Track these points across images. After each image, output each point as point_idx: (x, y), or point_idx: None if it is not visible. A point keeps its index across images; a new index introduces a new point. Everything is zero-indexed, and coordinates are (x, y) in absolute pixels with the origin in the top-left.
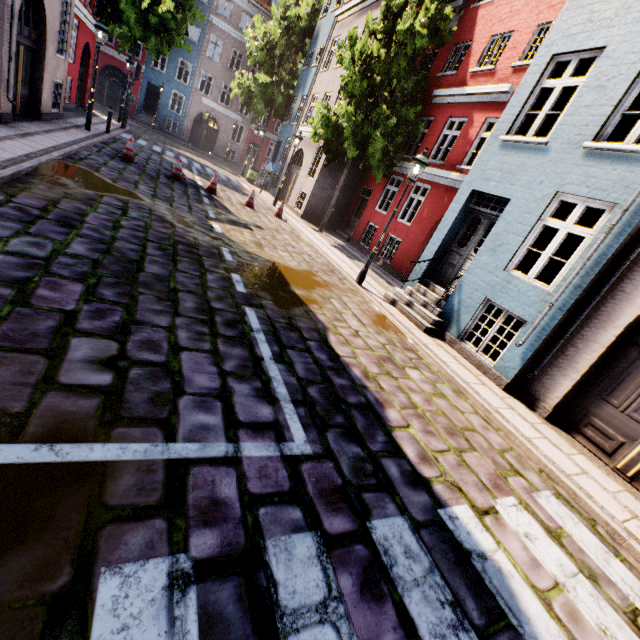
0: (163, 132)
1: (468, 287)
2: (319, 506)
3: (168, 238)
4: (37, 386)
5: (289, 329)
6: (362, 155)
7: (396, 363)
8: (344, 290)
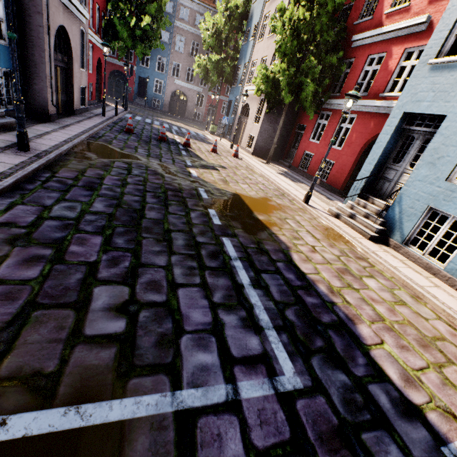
0: (151, 108)
1: (408, 198)
2: (323, 456)
3: (160, 187)
4: (67, 341)
5: (259, 253)
6: (296, 100)
7: (353, 274)
8: (295, 210)
